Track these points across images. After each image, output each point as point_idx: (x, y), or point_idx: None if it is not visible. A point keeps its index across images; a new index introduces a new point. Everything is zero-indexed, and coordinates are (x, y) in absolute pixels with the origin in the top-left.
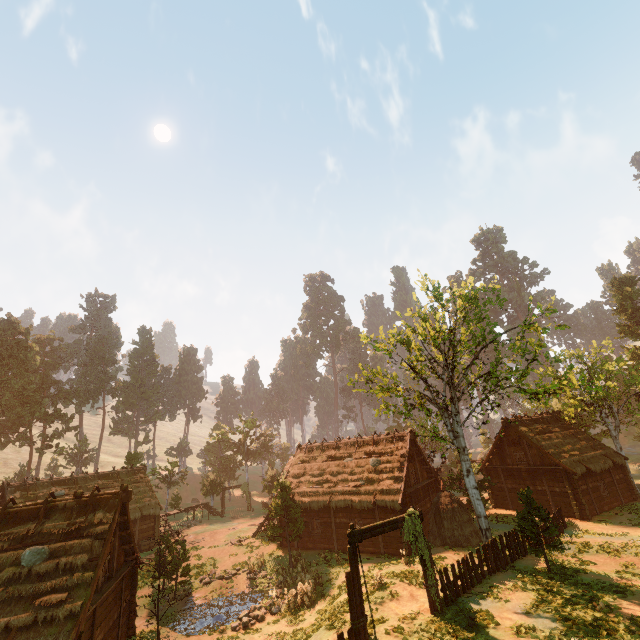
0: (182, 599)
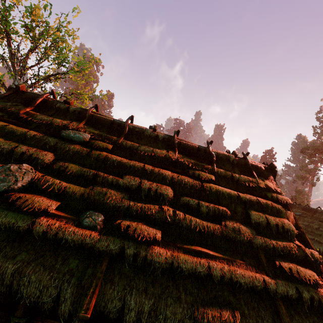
0: None
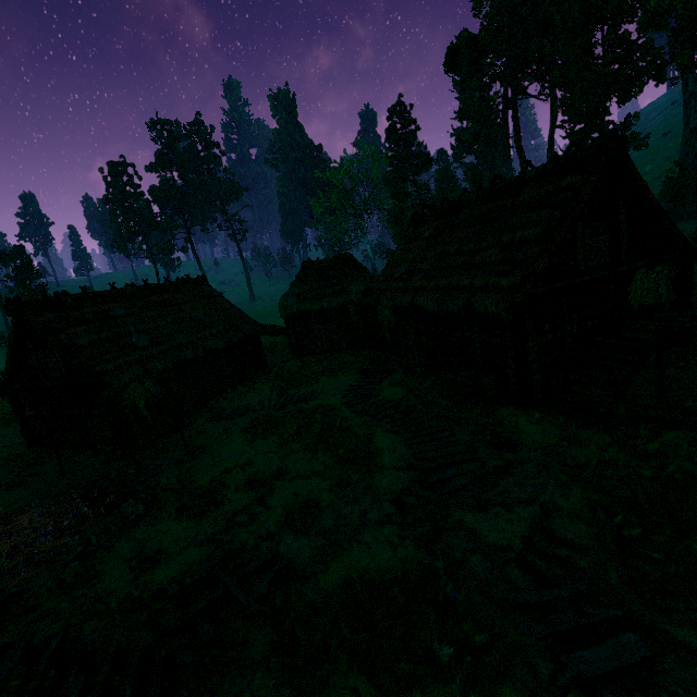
0: (6, 445)
